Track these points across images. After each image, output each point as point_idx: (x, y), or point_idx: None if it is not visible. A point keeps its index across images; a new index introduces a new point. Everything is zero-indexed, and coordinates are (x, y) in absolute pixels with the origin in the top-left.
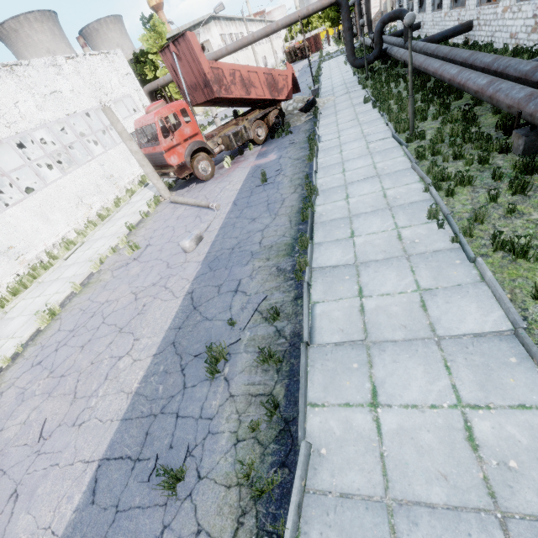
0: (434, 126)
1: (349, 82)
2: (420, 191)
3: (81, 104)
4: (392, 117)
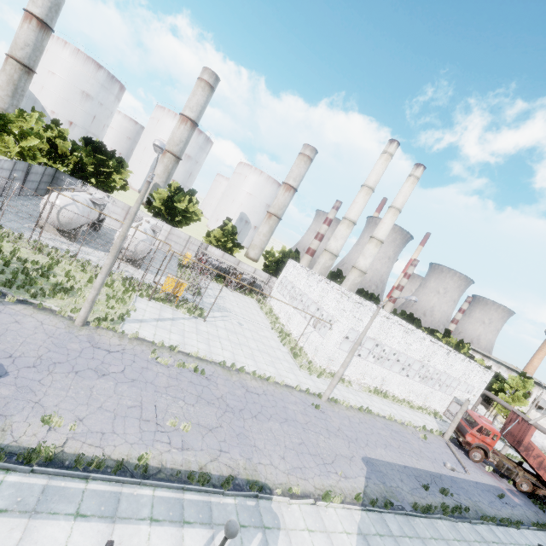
0: None
1: None
2: None
3: (453, 373)
4: None
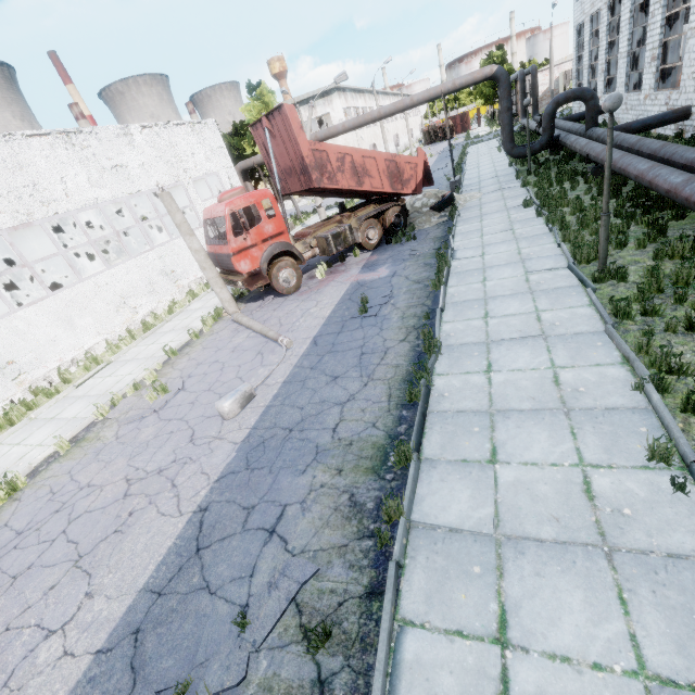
0: (640, 259)
1: (502, 175)
2: (625, 385)
3: (149, 182)
4: (567, 235)
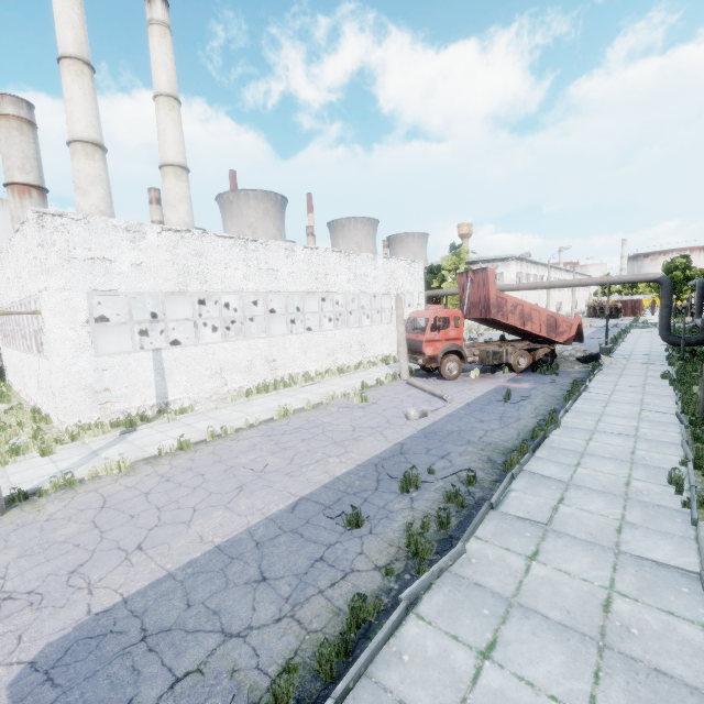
0: None
1: (655, 355)
2: (677, 463)
3: (374, 288)
4: (686, 398)
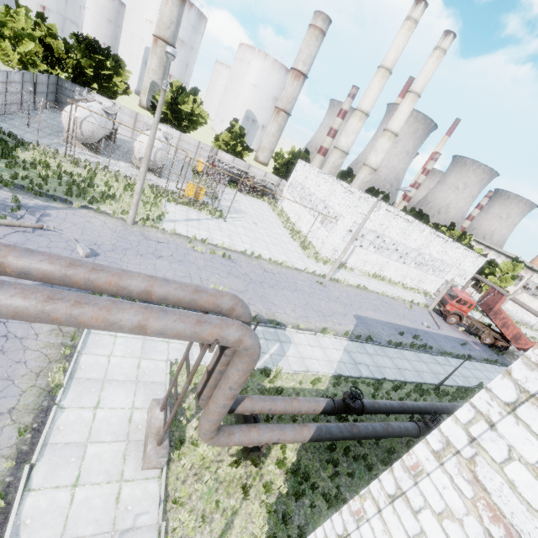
0: None
1: None
2: None
3: (447, 260)
4: None
